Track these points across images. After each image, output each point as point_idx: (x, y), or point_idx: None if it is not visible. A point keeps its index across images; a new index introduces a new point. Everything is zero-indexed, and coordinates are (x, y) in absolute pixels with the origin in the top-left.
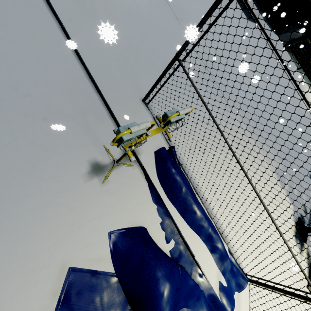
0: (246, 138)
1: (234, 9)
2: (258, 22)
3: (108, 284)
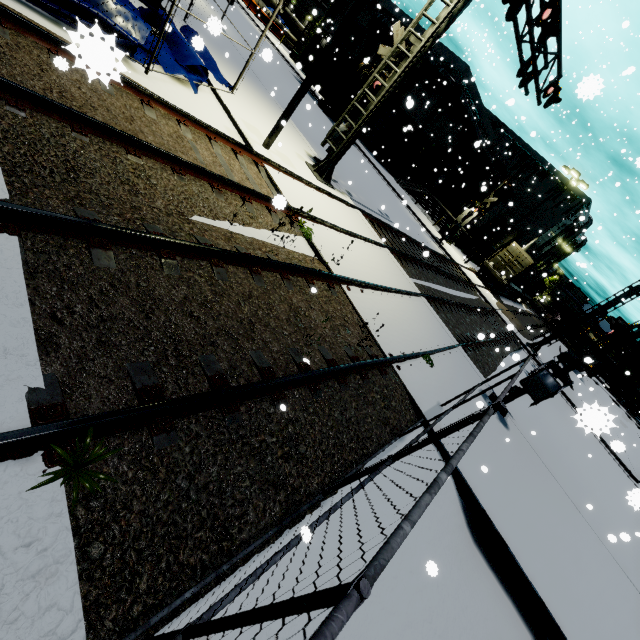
0: (279, 108)
1: (324, 119)
2: (359, 147)
3: (134, 7)
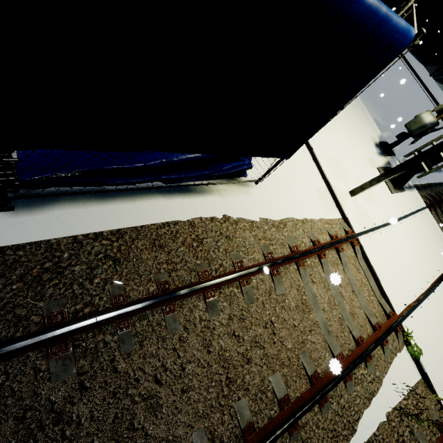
0: None
1: None
2: None
3: None
